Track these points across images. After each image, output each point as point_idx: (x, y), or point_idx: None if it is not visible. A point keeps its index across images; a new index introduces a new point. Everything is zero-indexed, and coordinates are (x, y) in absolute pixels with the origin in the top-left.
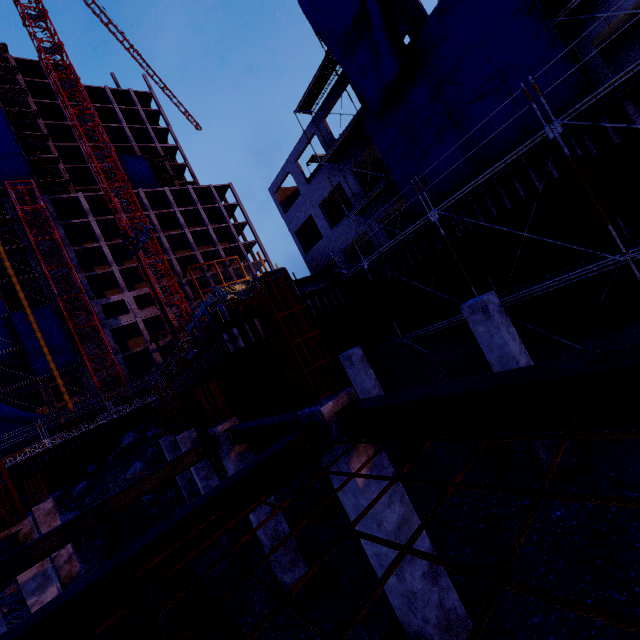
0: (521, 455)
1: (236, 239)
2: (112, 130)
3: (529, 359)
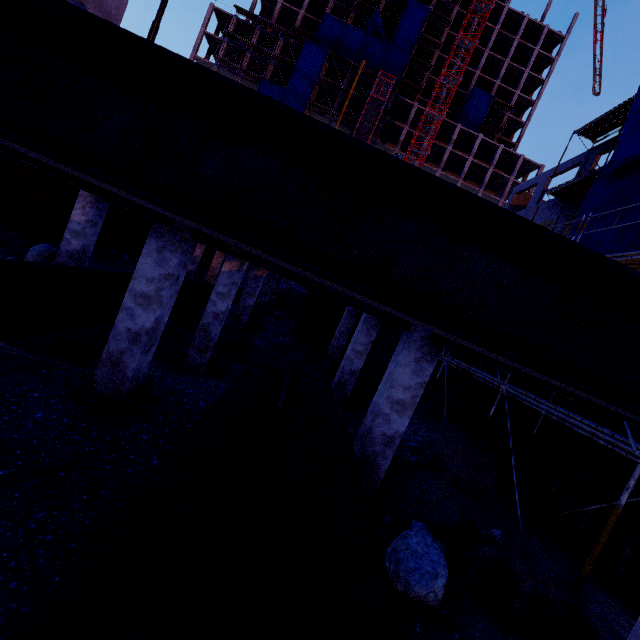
0: (341, 412)
1: None
2: (493, 60)
3: (365, 353)
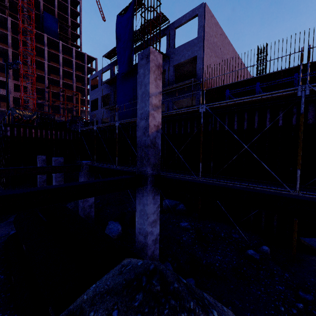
0: None
1: (85, 85)
2: None
3: (63, 180)
